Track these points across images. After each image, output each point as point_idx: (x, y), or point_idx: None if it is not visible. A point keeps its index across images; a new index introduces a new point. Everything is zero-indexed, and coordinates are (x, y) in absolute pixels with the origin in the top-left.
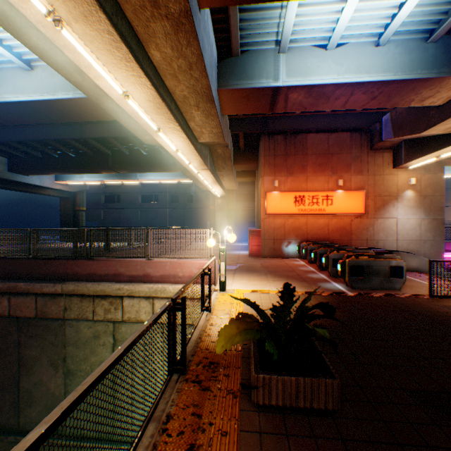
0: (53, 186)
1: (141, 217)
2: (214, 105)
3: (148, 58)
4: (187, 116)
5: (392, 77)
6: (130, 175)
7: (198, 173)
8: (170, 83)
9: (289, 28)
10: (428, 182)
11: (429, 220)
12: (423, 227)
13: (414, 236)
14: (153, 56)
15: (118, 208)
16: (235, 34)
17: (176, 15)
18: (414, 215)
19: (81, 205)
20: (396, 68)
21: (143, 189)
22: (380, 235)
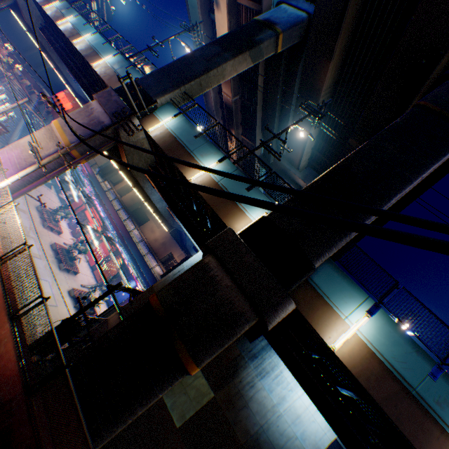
0: None
1: None
2: None
3: None
4: None
5: None
6: None
7: None
8: None
9: None
10: None
11: None
12: None
13: None
14: None
15: None
16: None
17: None
18: None
19: None
20: None
21: None
22: None
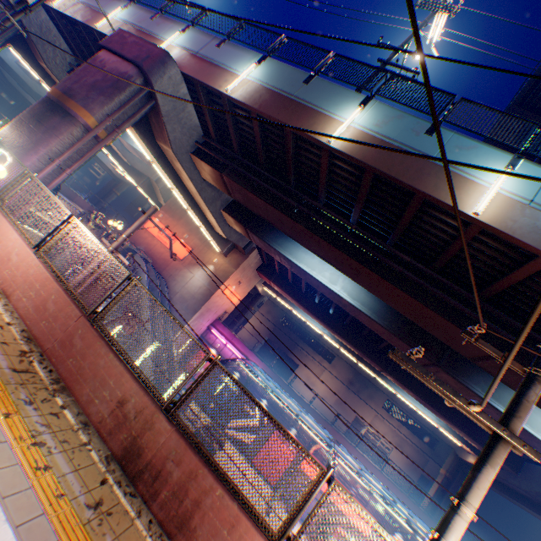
0: (108, 165)
1: None
2: None
3: None
4: None
5: None
6: None
7: (139, 187)
8: None
9: None
10: (225, 269)
11: (207, 289)
12: (202, 290)
13: (193, 291)
14: None
15: None
16: None
17: None
18: (203, 281)
19: (118, 190)
20: None
21: None
22: (180, 278)
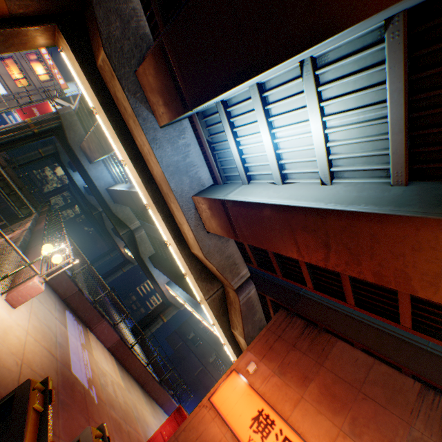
0: (161, 284)
1: (197, 373)
2: (174, 196)
3: (135, 145)
4: (171, 208)
5: (321, 205)
6: (199, 307)
7: (202, 303)
8: (151, 168)
9: (238, 159)
10: None
11: None
12: None
13: None
14: (138, 145)
15: (191, 349)
16: (213, 164)
17: (132, 115)
18: None
19: (165, 314)
20: (333, 199)
21: (220, 350)
22: None
